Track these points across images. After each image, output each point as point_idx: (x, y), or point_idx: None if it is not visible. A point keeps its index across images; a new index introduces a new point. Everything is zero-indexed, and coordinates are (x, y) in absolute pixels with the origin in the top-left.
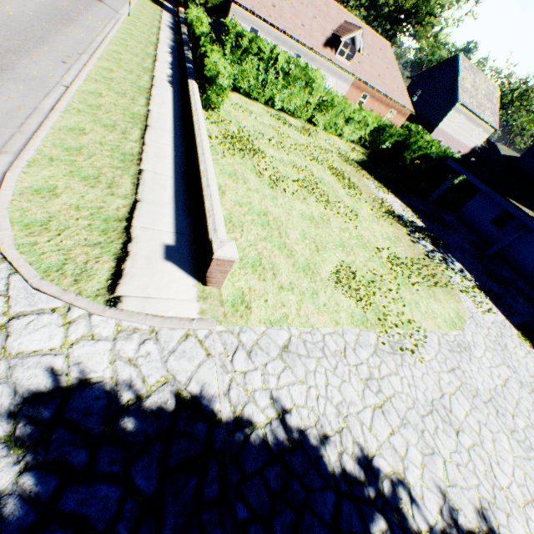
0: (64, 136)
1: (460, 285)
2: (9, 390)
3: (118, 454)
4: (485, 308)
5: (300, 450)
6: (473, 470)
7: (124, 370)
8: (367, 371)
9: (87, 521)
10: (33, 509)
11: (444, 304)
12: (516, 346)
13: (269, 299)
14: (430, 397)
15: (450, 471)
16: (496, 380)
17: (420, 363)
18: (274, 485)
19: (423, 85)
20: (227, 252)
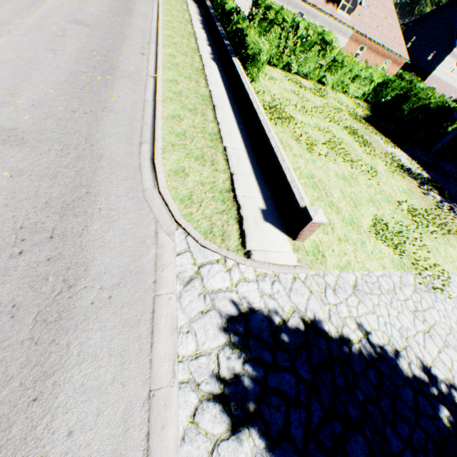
0: (171, 124)
1: None
2: (217, 314)
3: (286, 356)
4: None
5: (383, 359)
6: None
7: (269, 302)
8: (413, 305)
9: (285, 393)
10: (257, 384)
11: None
12: None
13: (334, 249)
14: None
15: None
16: None
17: (449, 299)
18: (374, 381)
19: (419, 31)
20: (320, 217)
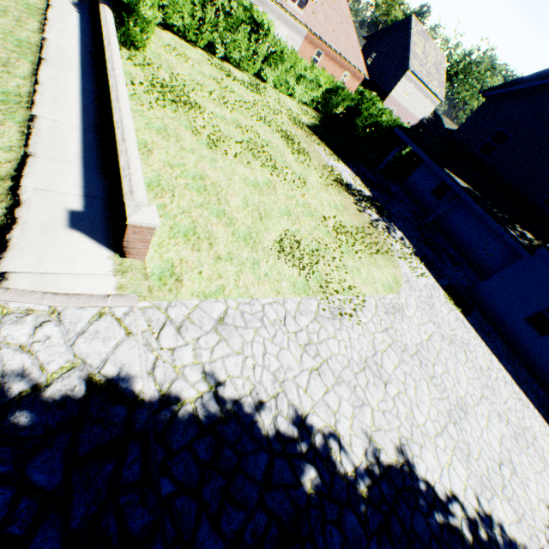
0: None
1: (399, 252)
2: None
3: (8, 453)
4: (419, 273)
5: (234, 419)
6: (396, 414)
7: (14, 358)
8: (306, 337)
9: None
10: None
11: (384, 270)
12: (442, 305)
13: (204, 271)
14: (365, 356)
15: (376, 418)
16: (422, 335)
17: (358, 326)
18: (205, 456)
19: (378, 47)
20: (145, 217)
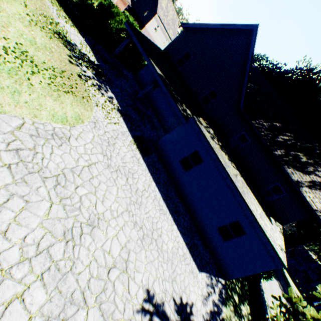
0: None
1: (101, 104)
2: None
3: None
4: (115, 122)
5: None
6: None
7: None
8: None
9: None
10: None
11: (67, 106)
12: (125, 146)
13: None
14: None
15: None
16: (82, 162)
17: None
18: None
19: None
20: None
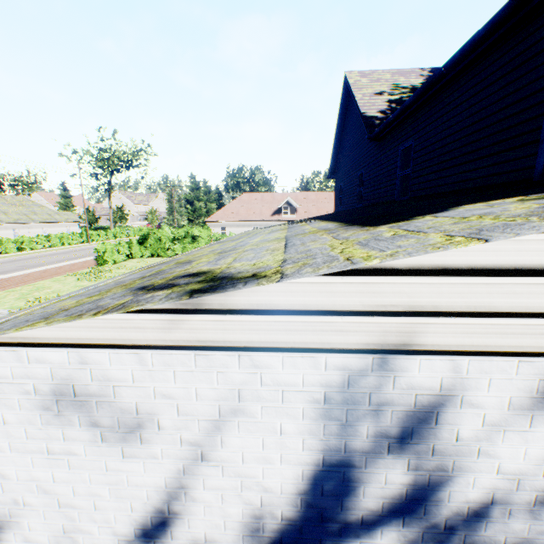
0: None
1: None
2: None
3: None
4: None
5: None
6: None
7: None
8: None
9: None
10: None
11: None
12: None
13: None
14: None
15: None
16: None
17: None
18: None
19: None
20: None
